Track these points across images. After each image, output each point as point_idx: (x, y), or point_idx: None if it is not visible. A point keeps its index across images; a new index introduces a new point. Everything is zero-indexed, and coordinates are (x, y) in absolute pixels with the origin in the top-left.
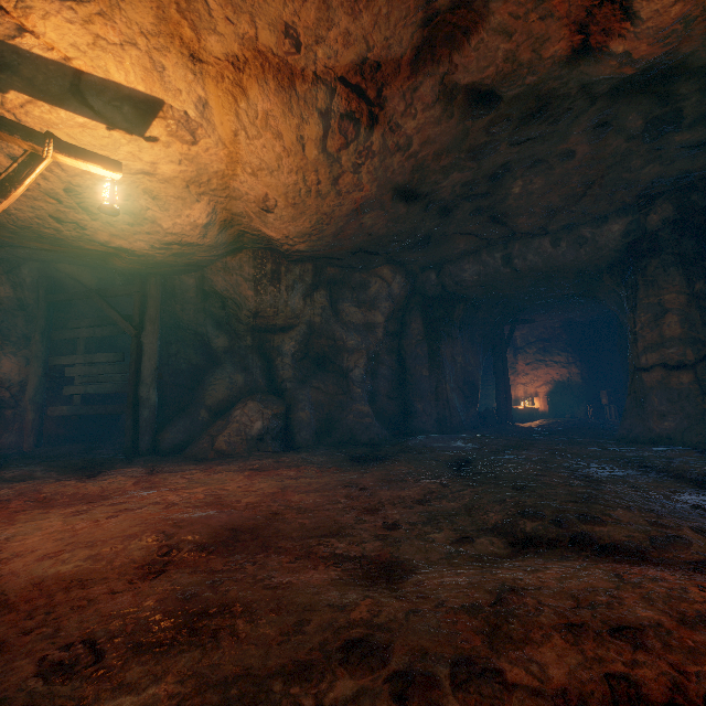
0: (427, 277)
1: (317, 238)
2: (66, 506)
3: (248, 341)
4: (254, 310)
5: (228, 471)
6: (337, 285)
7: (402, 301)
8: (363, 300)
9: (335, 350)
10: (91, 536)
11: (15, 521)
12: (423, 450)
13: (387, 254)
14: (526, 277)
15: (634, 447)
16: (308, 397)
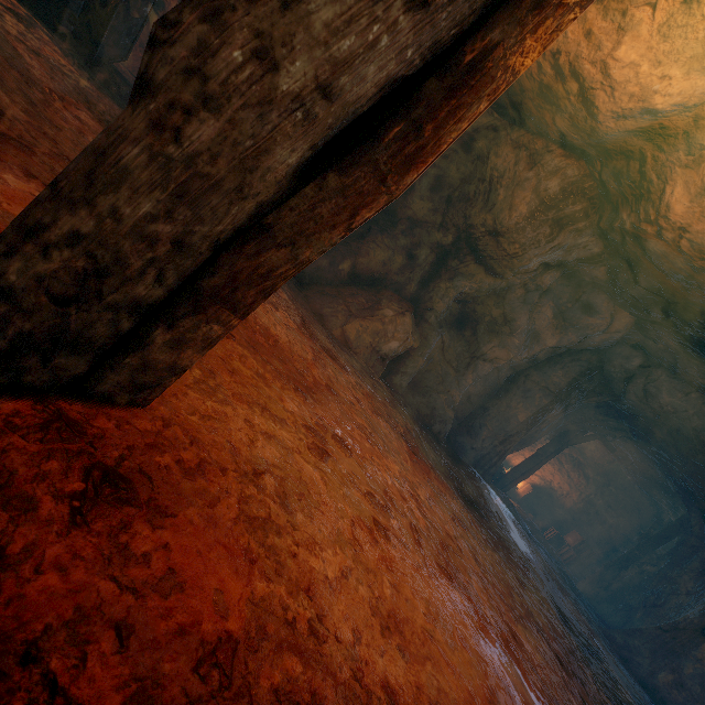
0: (630, 355)
1: (699, 266)
2: (277, 375)
3: (446, 239)
4: (503, 229)
5: (385, 419)
6: (569, 278)
7: (581, 346)
8: (568, 317)
9: (492, 327)
10: (449, 693)
11: (241, 380)
12: (499, 521)
13: (672, 325)
14: (704, 457)
15: (634, 679)
16: (433, 346)
